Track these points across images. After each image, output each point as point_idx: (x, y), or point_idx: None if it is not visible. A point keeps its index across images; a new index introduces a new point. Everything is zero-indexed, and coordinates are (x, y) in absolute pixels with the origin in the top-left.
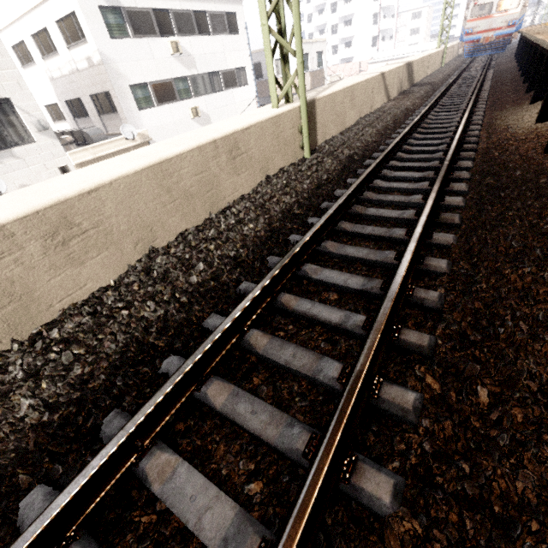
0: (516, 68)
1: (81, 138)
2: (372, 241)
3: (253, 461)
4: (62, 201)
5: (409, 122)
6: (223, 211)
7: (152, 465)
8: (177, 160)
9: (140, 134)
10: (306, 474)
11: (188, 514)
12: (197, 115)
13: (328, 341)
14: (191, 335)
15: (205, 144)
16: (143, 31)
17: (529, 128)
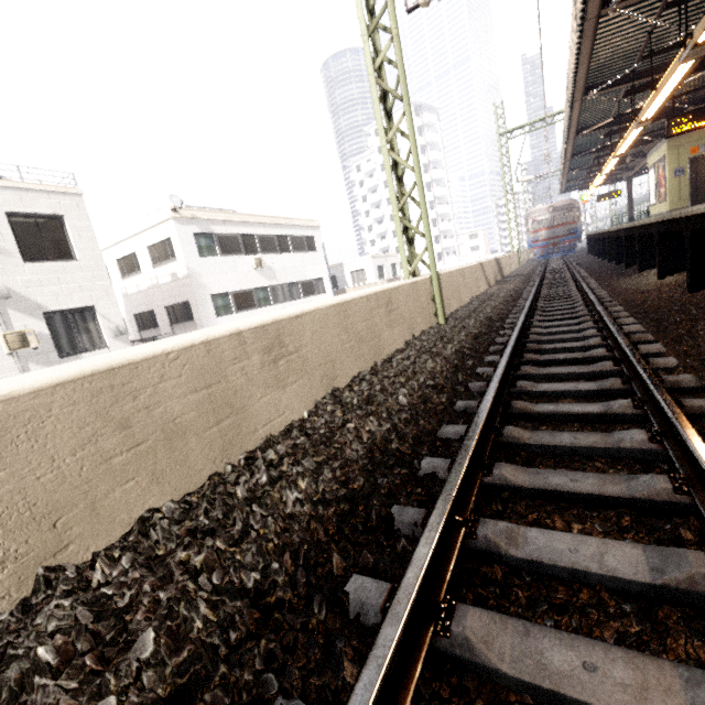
0: (597, 259)
1: None
2: (570, 365)
3: (609, 522)
4: (279, 320)
5: (525, 297)
6: (386, 360)
7: (494, 531)
8: (352, 304)
9: None
10: (696, 501)
11: (581, 562)
12: None
13: (598, 430)
14: (432, 444)
15: (370, 294)
16: (230, 251)
17: (655, 285)
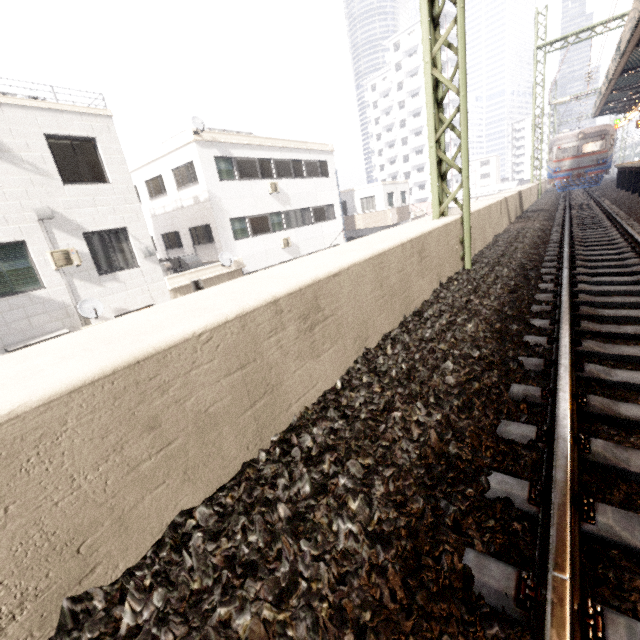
0: (631, 195)
1: (177, 265)
2: None
3: None
4: (317, 281)
5: (555, 239)
6: (416, 314)
7: None
8: (388, 254)
9: (236, 261)
10: None
11: None
12: (288, 245)
13: None
14: (494, 447)
15: (405, 242)
16: (248, 175)
17: None
